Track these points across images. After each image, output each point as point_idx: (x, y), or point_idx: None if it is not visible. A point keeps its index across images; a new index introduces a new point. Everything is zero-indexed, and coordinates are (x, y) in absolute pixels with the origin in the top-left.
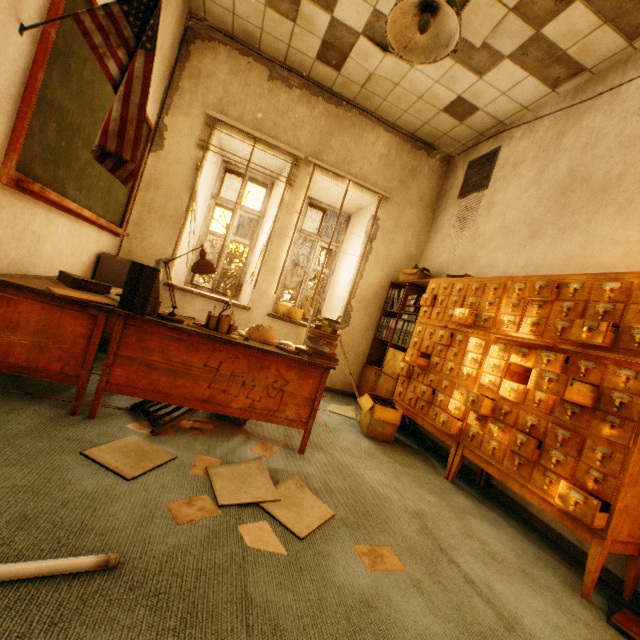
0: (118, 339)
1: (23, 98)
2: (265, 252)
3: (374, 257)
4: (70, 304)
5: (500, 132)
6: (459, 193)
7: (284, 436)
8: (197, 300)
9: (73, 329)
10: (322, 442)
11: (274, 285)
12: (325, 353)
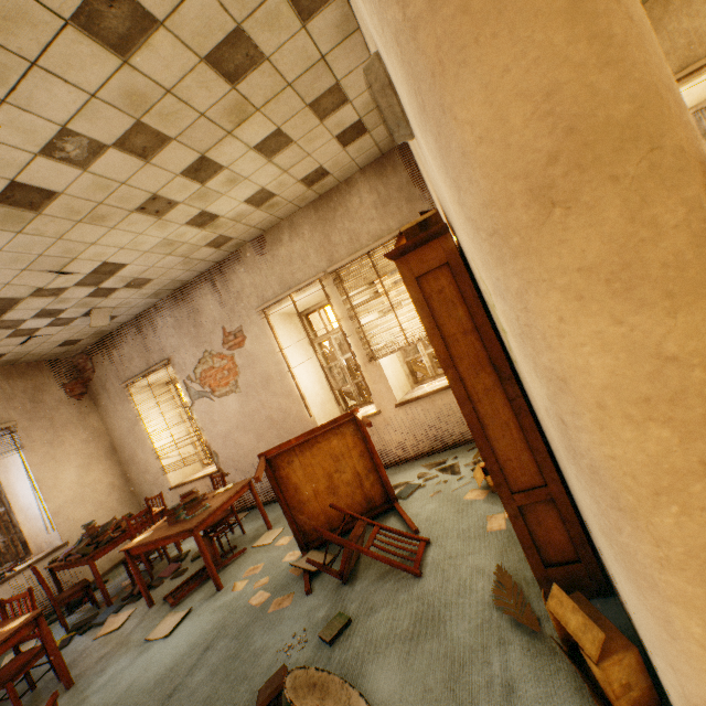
0: None
1: None
2: None
3: None
4: None
5: None
6: None
7: None
8: None
9: None
10: None
11: None
12: None
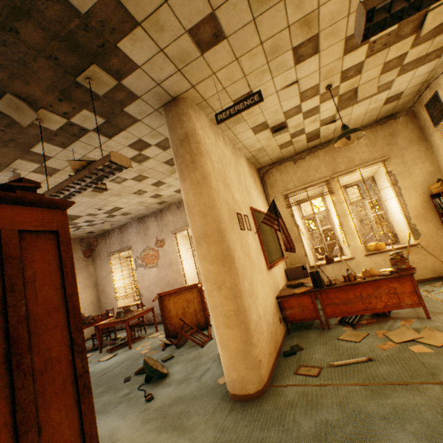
0: (320, 299)
1: (261, 247)
2: (341, 228)
3: (404, 190)
4: (301, 294)
5: (428, 84)
6: (432, 124)
7: (415, 314)
8: (327, 267)
9: (306, 301)
10: (441, 310)
11: (357, 240)
12: (404, 268)
